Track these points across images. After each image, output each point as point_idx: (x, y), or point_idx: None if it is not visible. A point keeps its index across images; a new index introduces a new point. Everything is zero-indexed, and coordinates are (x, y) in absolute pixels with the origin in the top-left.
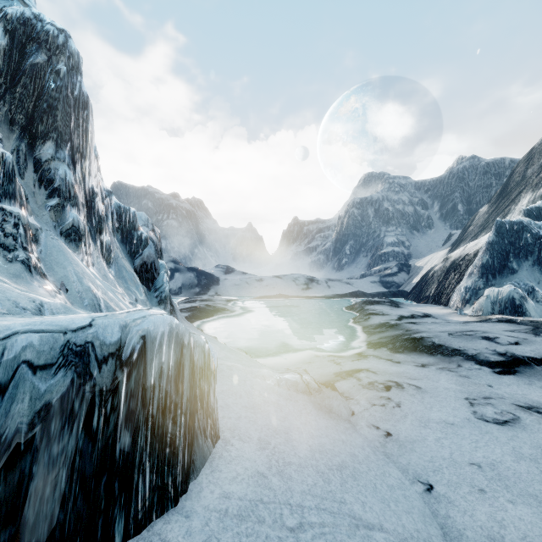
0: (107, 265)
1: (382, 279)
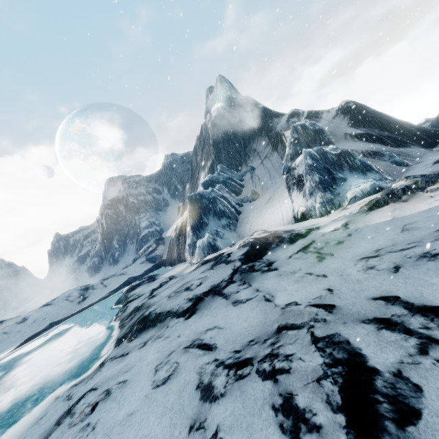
0: None
1: (148, 257)
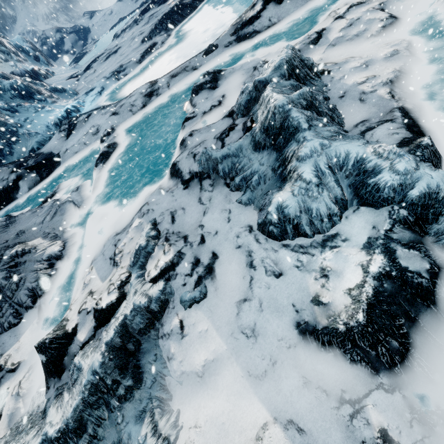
0: (28, 62)
1: None
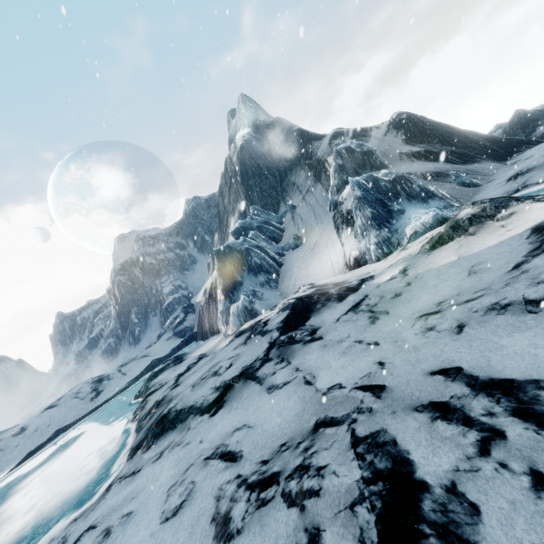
0: None
1: (175, 331)
